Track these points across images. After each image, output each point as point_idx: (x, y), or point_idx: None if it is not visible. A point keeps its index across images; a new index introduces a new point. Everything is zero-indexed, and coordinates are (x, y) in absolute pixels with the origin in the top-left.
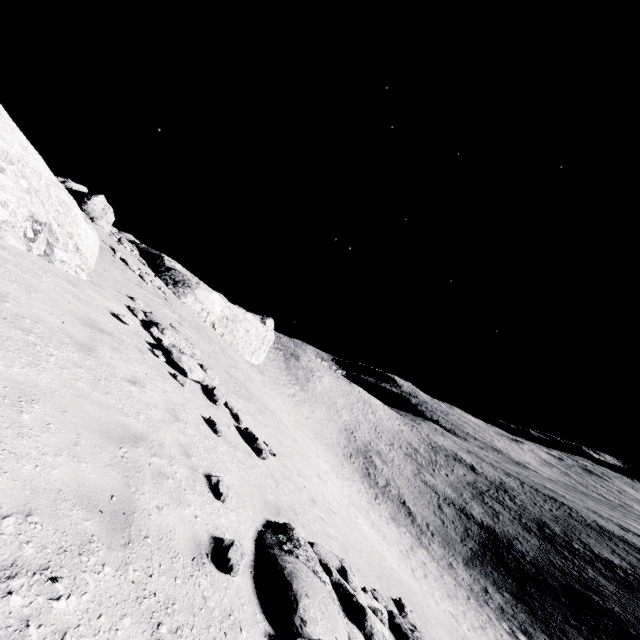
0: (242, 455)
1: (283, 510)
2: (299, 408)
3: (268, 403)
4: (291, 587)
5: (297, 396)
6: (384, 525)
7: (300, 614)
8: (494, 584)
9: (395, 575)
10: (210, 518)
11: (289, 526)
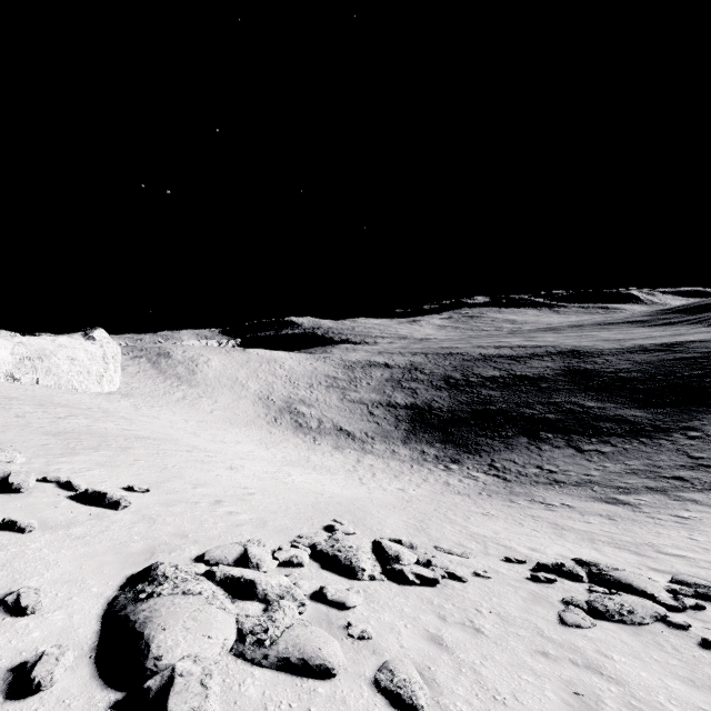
0: (83, 527)
1: (161, 546)
2: (197, 407)
3: (141, 430)
4: (142, 636)
5: (189, 396)
6: (328, 459)
7: (153, 655)
8: (427, 443)
9: (334, 500)
10: (6, 650)
11: (155, 566)
